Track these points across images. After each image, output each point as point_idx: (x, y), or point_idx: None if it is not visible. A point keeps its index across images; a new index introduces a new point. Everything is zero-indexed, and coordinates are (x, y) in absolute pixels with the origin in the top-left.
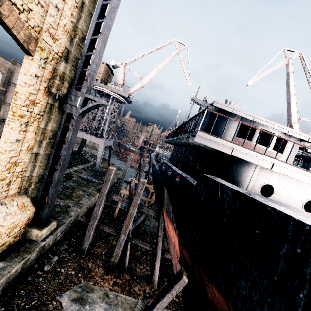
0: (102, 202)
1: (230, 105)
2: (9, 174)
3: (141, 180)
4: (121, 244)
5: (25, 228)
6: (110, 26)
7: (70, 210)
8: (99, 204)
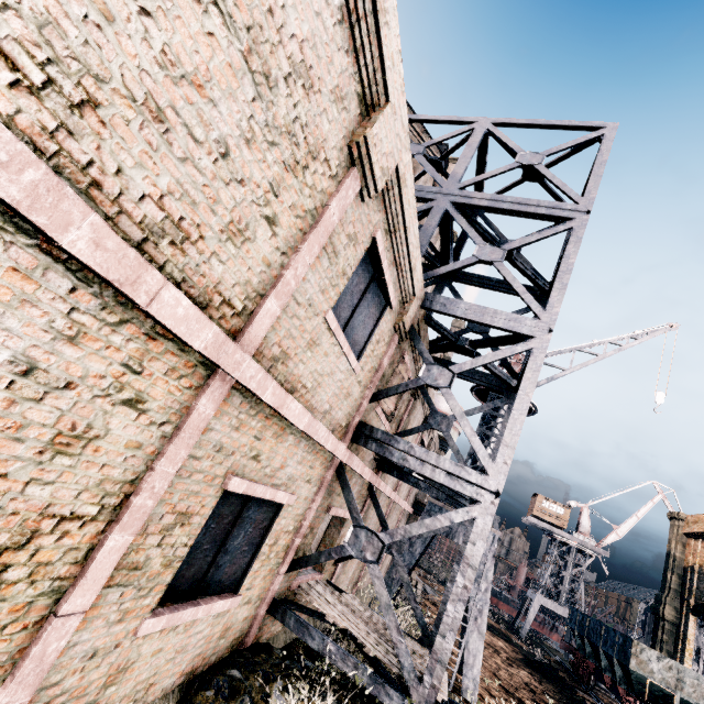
0: None
1: None
2: None
3: None
4: None
5: None
6: None
7: None
8: None
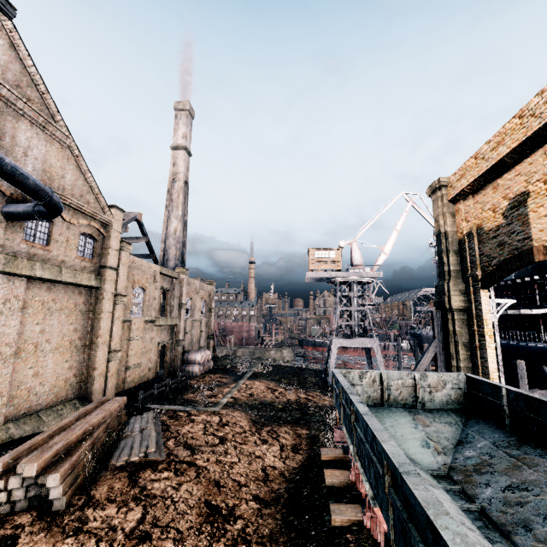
0: None
1: None
2: None
3: None
4: None
5: None
6: None
7: None
8: None
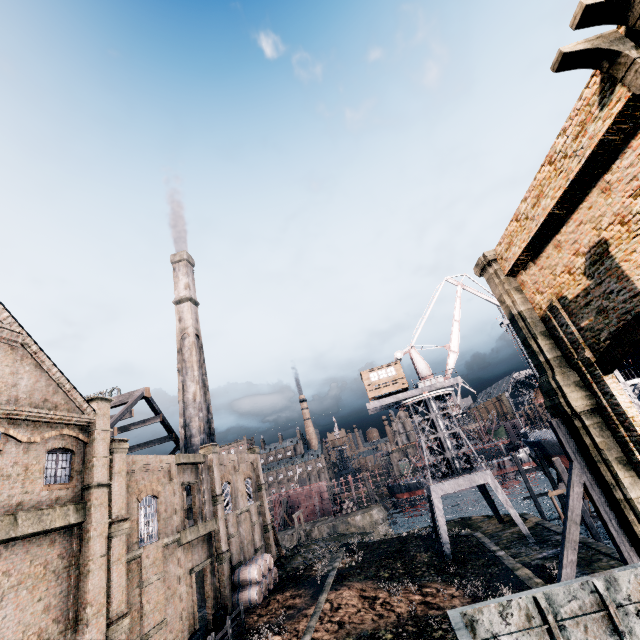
0: None
1: None
2: None
3: None
4: None
5: None
6: None
7: None
8: None
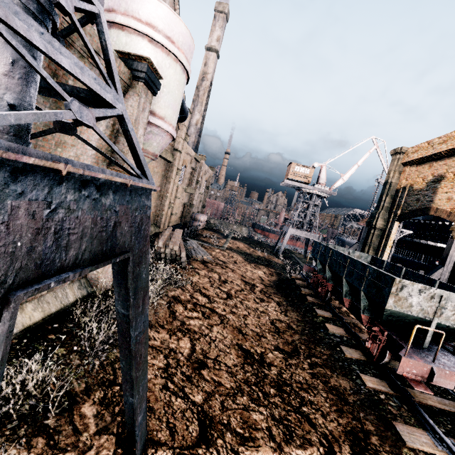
0: None
1: None
2: None
3: (420, 271)
4: None
5: None
6: None
7: None
8: None
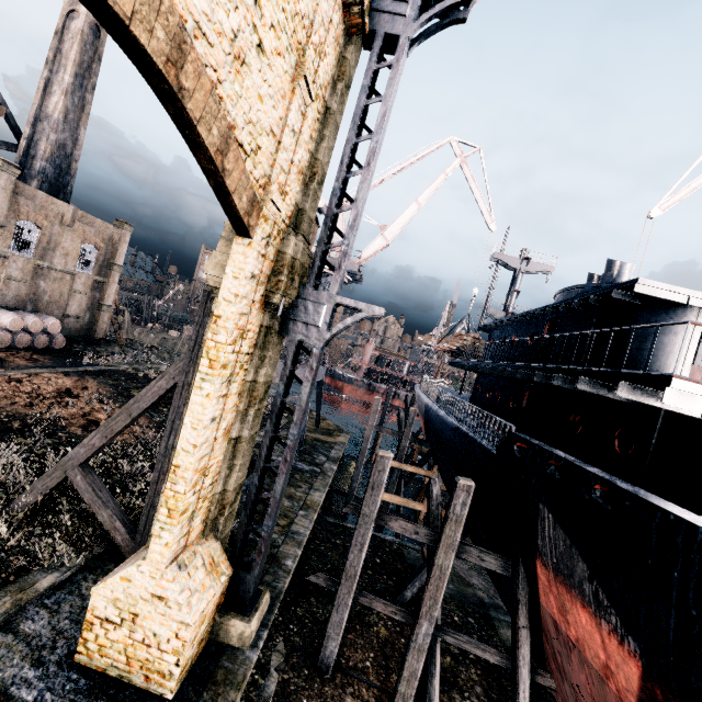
0: (366, 539)
1: (679, 288)
2: (193, 495)
3: (460, 482)
4: (422, 647)
5: (214, 617)
6: (380, 147)
7: (282, 554)
8: (361, 544)
